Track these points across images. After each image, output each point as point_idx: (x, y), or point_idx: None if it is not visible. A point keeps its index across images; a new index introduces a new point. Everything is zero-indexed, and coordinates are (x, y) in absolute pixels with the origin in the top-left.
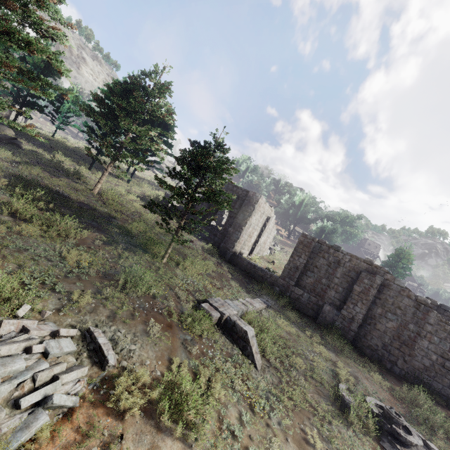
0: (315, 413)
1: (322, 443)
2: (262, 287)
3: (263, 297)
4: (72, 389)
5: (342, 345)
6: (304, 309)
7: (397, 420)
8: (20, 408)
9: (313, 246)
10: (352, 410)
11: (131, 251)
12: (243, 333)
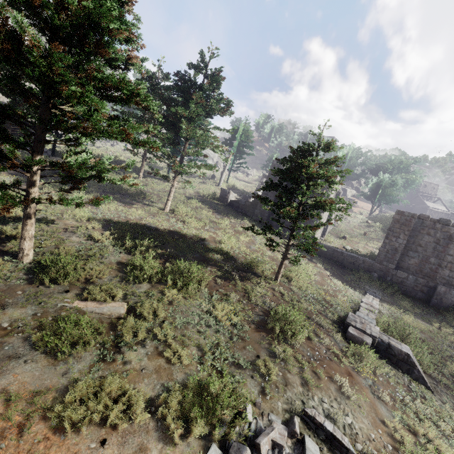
0: None
1: None
2: (360, 277)
3: (367, 289)
4: None
5: None
6: (411, 292)
7: None
8: None
9: (414, 223)
10: None
11: (246, 279)
12: (404, 356)
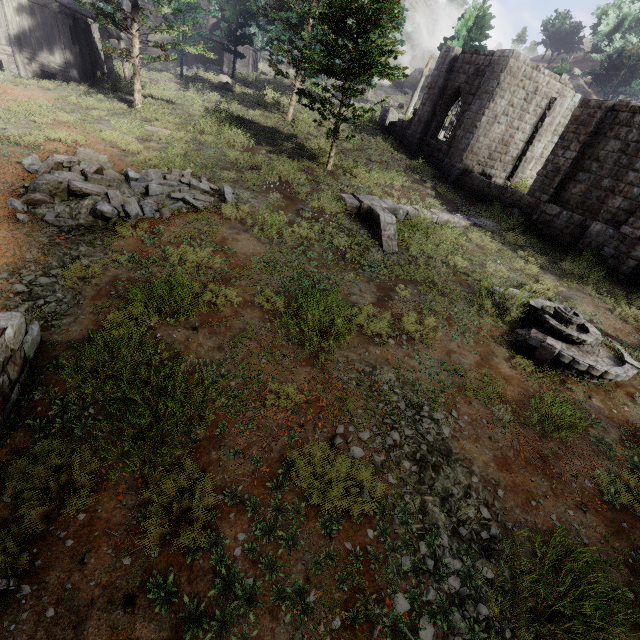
0: (430, 286)
1: (413, 298)
2: (487, 210)
3: (477, 219)
4: (202, 205)
5: (587, 273)
6: (556, 238)
7: (562, 315)
8: (172, 197)
9: (599, 120)
10: (484, 292)
11: (295, 160)
12: (377, 218)
